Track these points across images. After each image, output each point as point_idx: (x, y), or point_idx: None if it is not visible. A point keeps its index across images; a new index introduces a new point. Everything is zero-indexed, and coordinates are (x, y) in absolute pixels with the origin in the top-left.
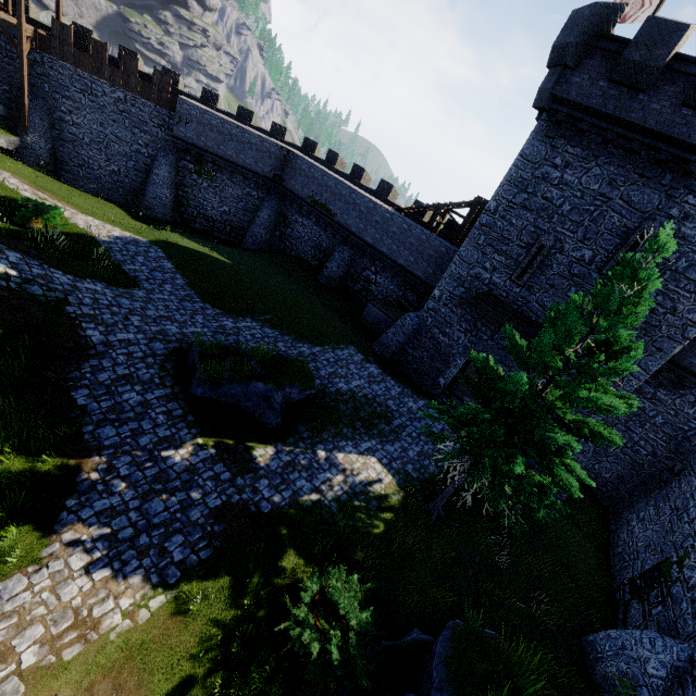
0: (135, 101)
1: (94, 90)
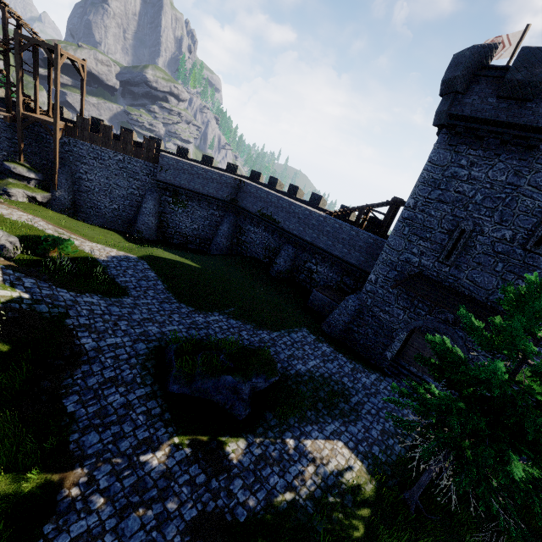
0: (130, 160)
1: (102, 157)
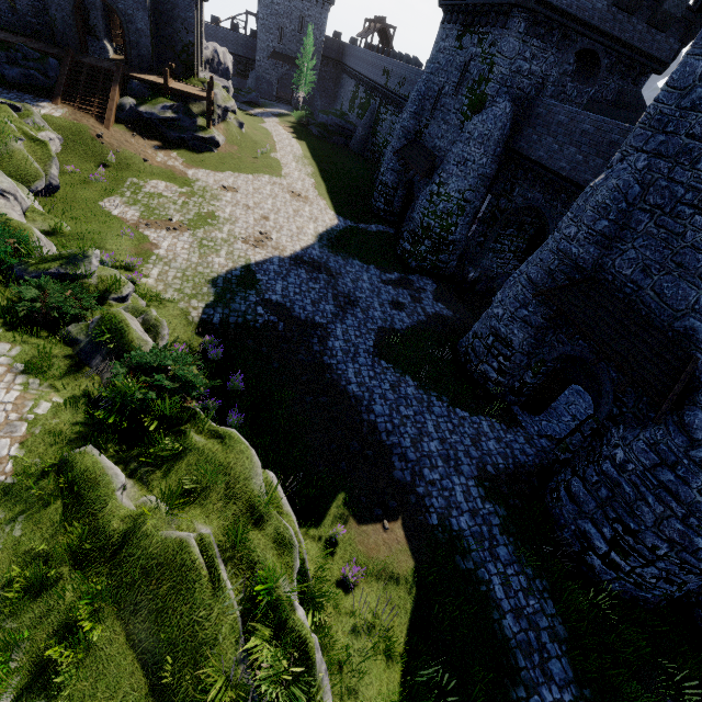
0: None
1: None
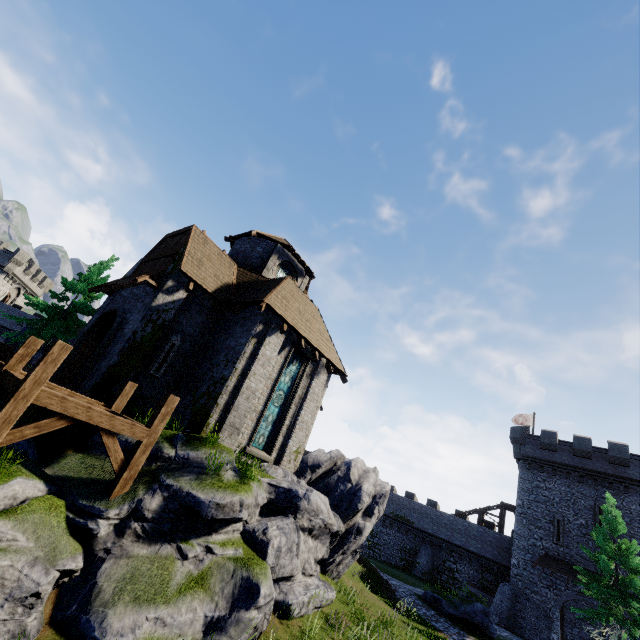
0: None
1: None
